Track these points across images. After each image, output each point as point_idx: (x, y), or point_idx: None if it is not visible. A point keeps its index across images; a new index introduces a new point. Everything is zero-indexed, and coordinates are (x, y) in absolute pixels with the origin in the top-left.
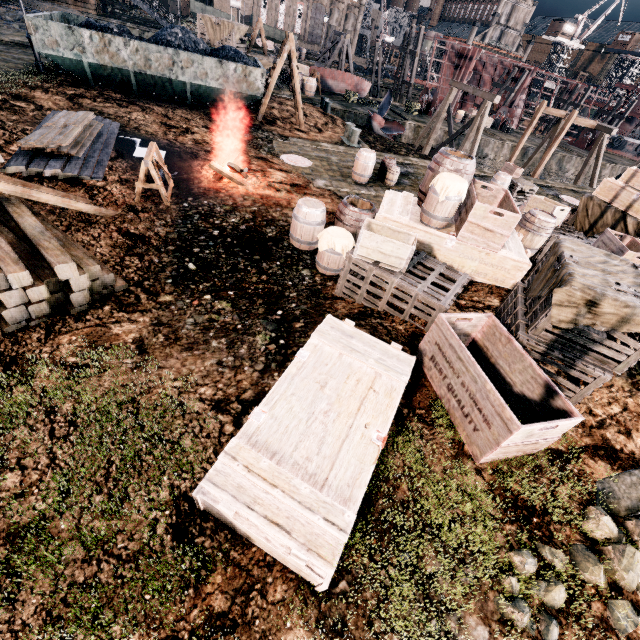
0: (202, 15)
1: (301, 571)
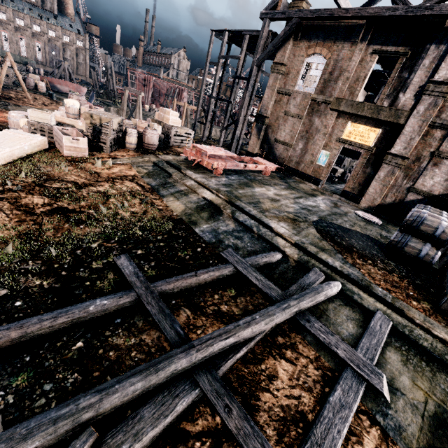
0: None
1: None
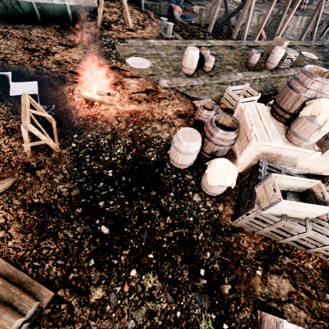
0: None
1: None
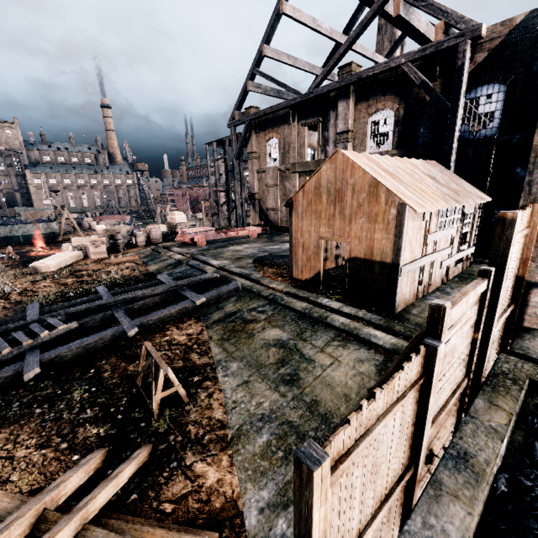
0: (24, 212)
1: (49, 268)
